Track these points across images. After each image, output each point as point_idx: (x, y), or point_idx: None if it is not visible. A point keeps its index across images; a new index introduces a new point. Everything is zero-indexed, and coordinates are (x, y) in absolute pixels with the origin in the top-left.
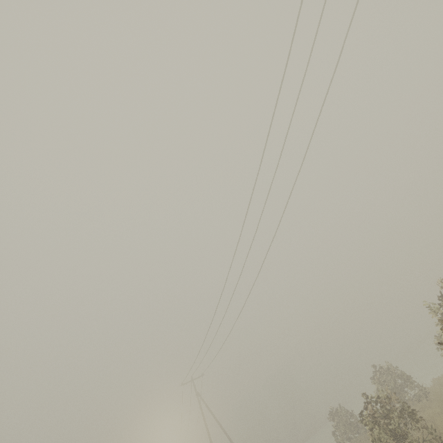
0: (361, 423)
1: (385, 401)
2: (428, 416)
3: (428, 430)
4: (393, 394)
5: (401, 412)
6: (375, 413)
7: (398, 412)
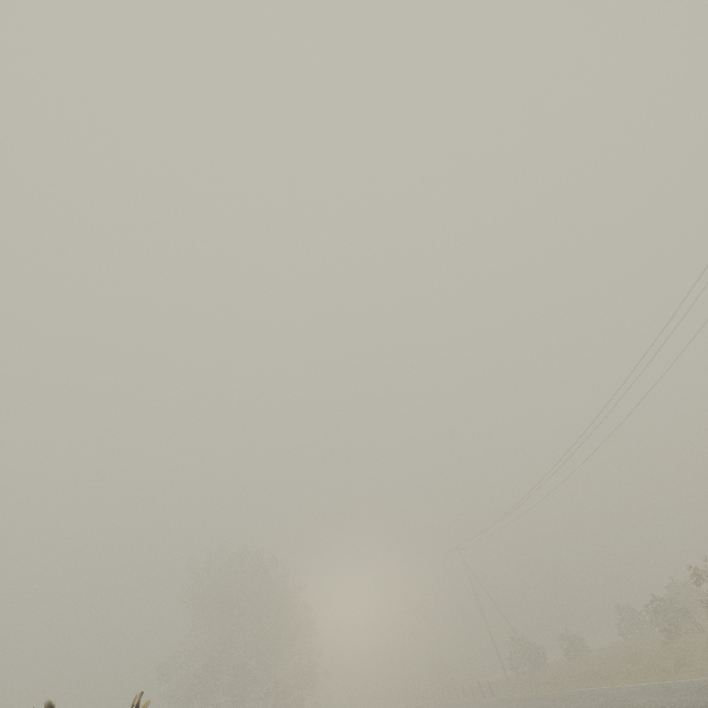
0: (648, 623)
1: (667, 601)
2: (707, 622)
3: (696, 625)
4: (674, 598)
5: (678, 611)
6: (657, 607)
7: (676, 610)
